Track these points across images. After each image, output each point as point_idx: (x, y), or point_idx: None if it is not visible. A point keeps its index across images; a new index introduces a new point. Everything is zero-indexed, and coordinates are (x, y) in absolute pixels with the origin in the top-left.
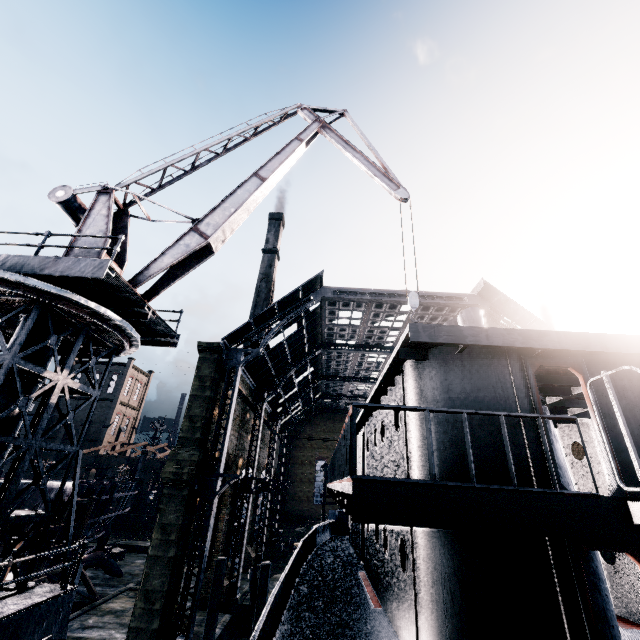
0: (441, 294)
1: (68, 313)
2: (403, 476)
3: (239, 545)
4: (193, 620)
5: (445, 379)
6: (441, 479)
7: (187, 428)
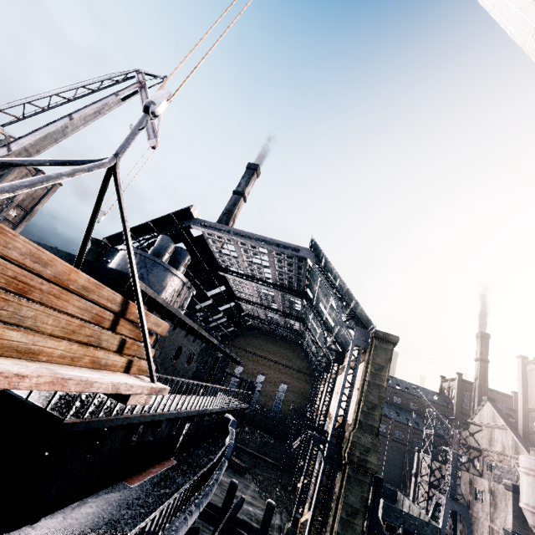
0: (280, 242)
1: None
2: None
3: None
4: None
5: None
6: None
7: None
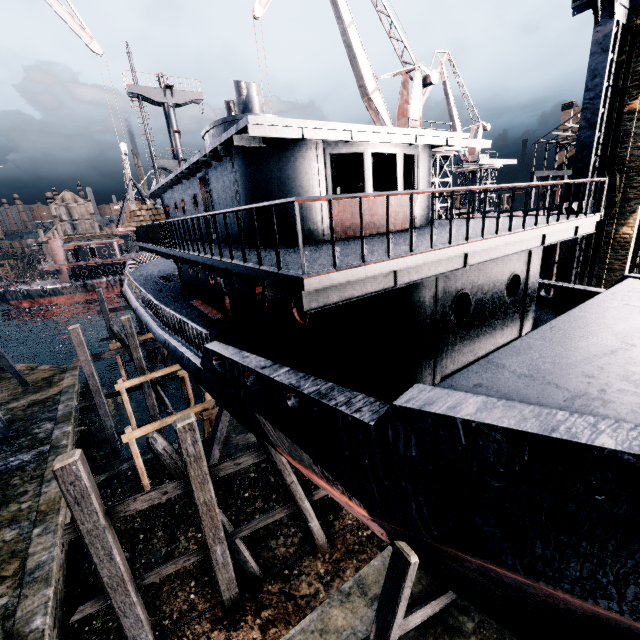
0: None
1: None
2: None
3: None
4: None
5: None
6: None
7: None
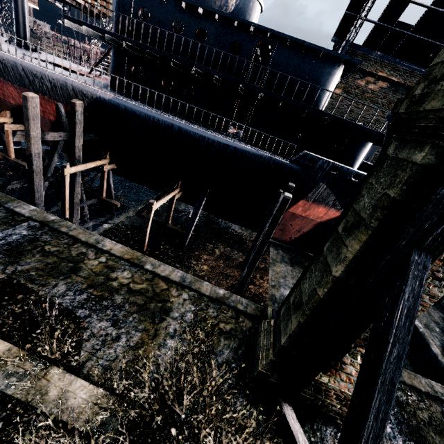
0: None
1: None
2: None
3: None
4: None
5: None
6: None
7: None
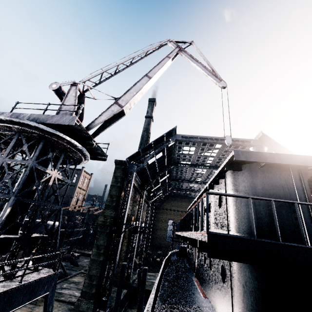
0: (238, 139)
1: (57, 142)
2: (224, 232)
3: (131, 257)
4: (110, 291)
5: (252, 181)
6: (250, 236)
7: (109, 200)
